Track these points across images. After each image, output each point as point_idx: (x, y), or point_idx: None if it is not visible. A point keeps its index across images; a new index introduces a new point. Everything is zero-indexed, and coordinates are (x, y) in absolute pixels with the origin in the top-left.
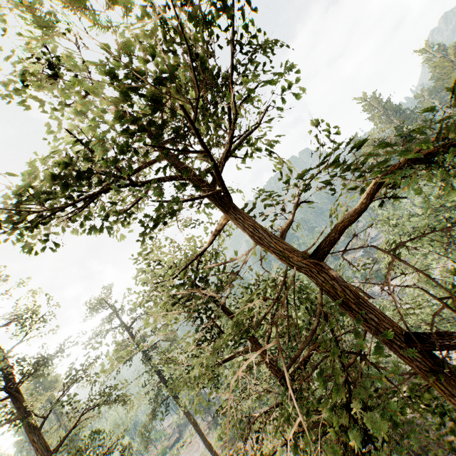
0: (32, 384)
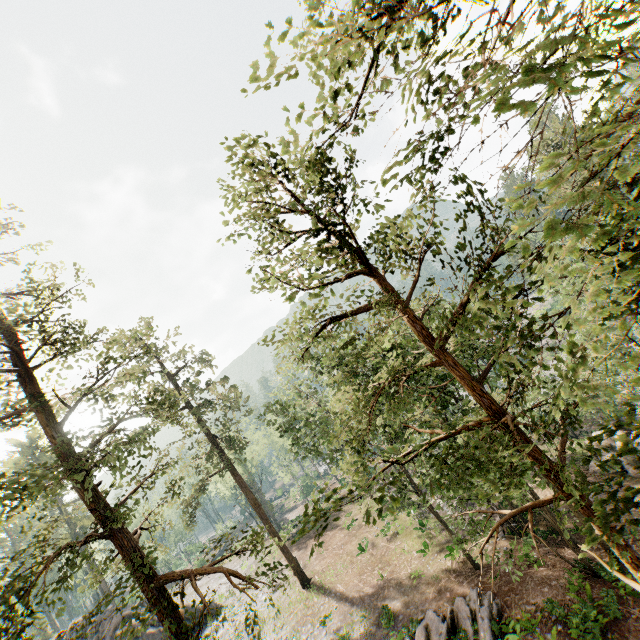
0: (24, 458)
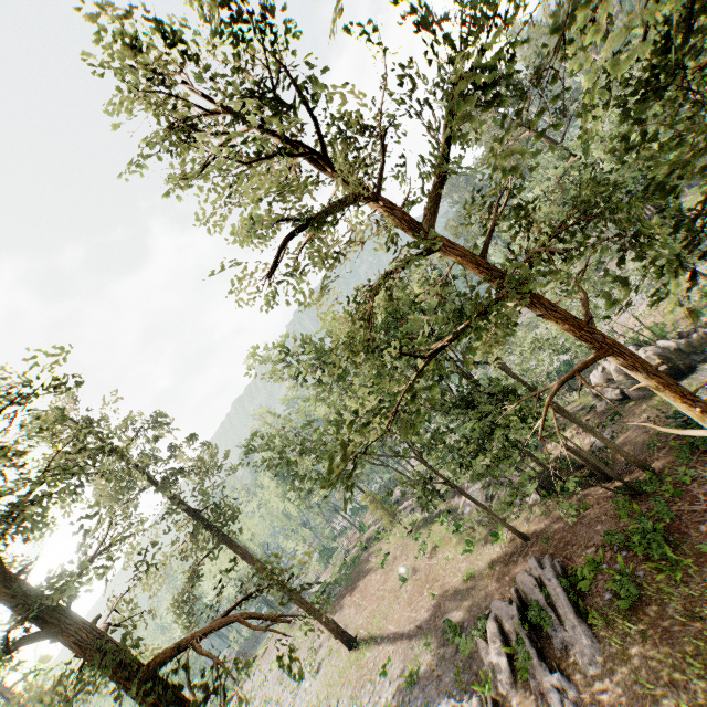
0: None
